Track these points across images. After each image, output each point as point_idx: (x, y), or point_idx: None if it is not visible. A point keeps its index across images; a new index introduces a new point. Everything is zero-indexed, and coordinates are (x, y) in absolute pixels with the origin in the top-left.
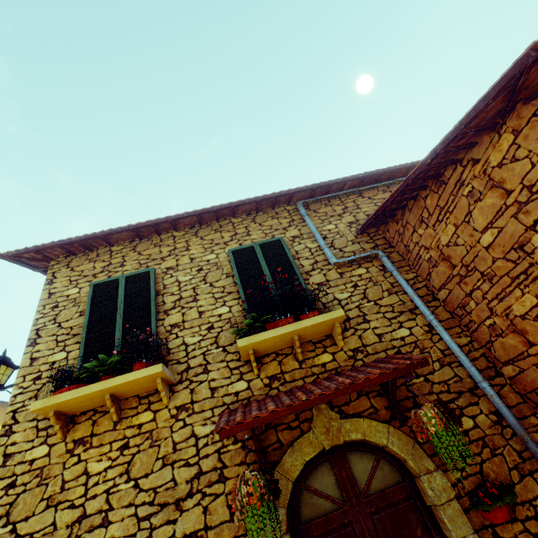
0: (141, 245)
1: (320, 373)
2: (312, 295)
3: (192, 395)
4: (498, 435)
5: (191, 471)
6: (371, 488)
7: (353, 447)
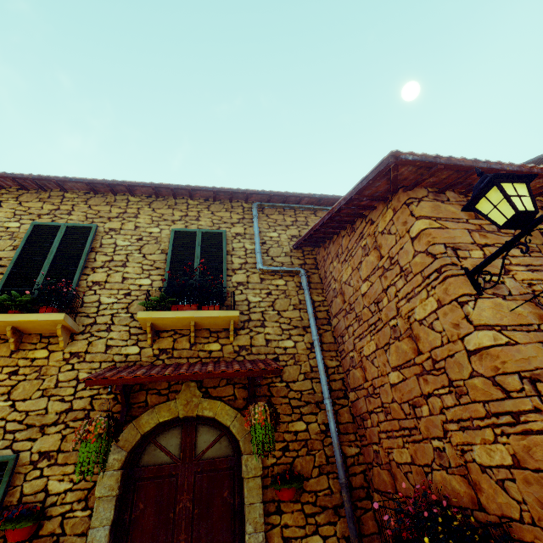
0: (94, 200)
1: (204, 358)
2: (228, 291)
3: (89, 346)
4: (319, 441)
5: (63, 406)
6: (205, 455)
7: (206, 422)
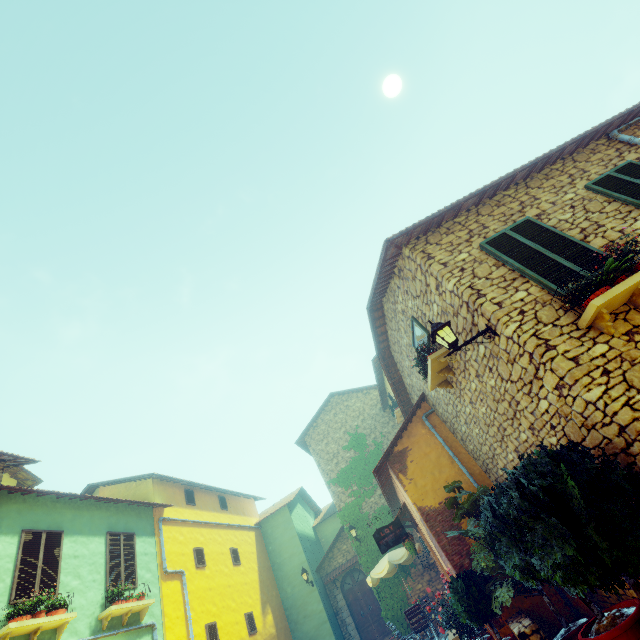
0: (483, 210)
1: None
2: None
3: None
4: None
5: None
6: None
7: None
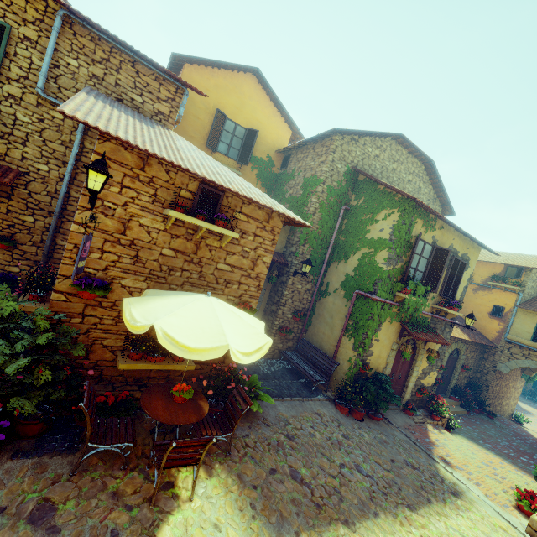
0: None
1: None
2: None
3: None
4: (41, 231)
5: None
6: None
7: None
